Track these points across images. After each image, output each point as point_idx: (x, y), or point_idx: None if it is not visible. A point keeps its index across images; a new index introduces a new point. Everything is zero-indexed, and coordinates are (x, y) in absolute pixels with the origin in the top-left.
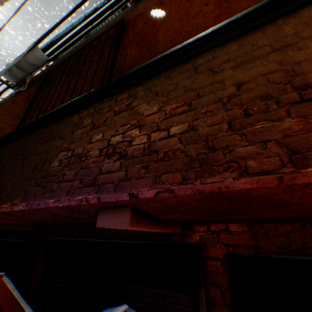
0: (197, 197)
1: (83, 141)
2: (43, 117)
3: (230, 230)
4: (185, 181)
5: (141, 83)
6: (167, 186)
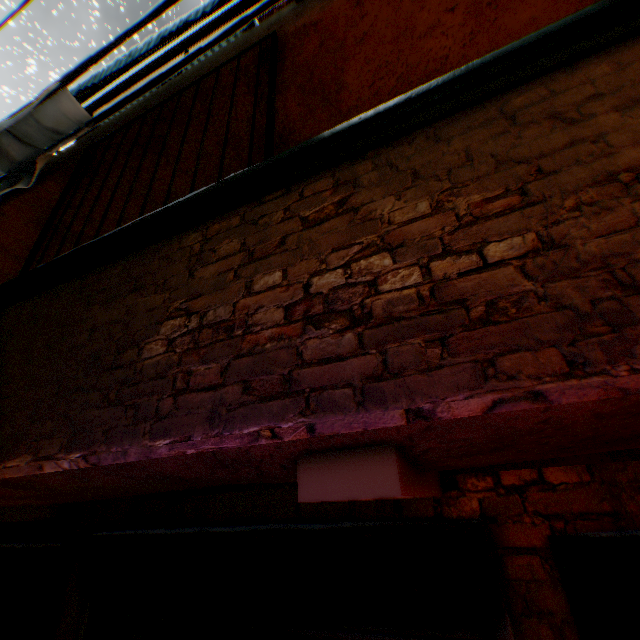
0: (604, 408)
1: (226, 290)
2: (98, 243)
3: (548, 483)
4: (579, 369)
5: (362, 156)
6: (527, 386)
